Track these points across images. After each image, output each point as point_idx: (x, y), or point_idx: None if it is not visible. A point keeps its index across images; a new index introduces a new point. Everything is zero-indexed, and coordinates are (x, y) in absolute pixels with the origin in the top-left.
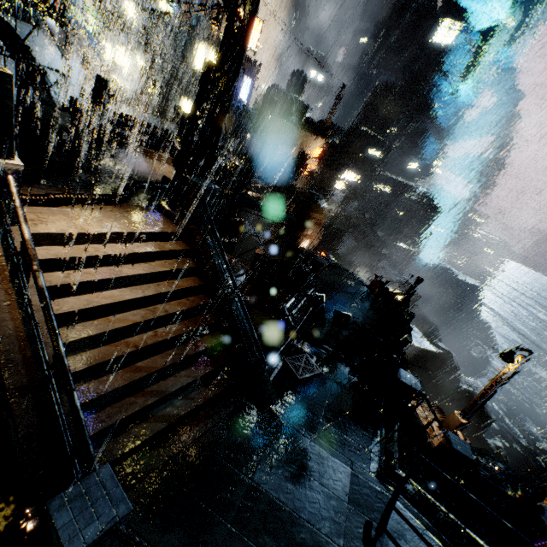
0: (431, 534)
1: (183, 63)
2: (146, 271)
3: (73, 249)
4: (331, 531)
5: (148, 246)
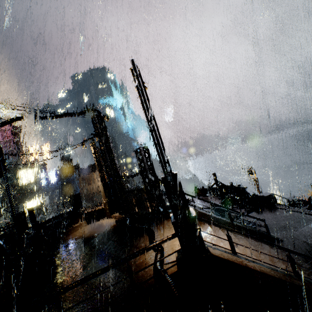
0: None
1: (13, 188)
2: (212, 232)
3: None
4: None
5: None
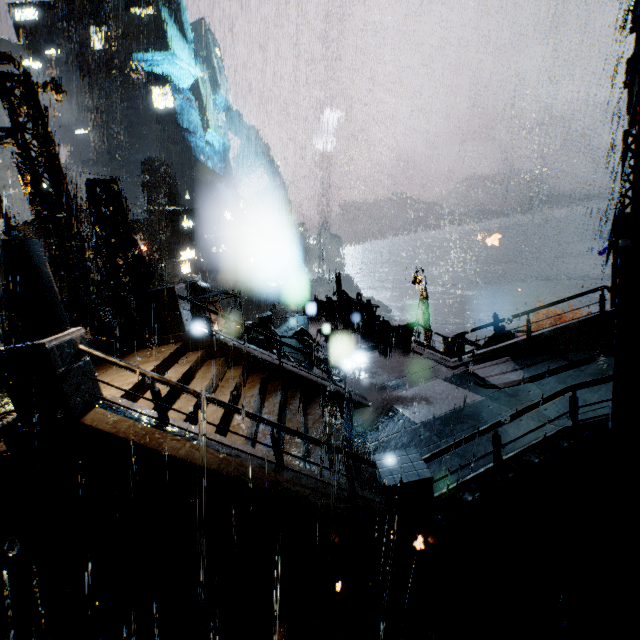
0: (495, 360)
1: None
2: (207, 381)
3: (144, 402)
4: (471, 399)
5: (180, 367)
